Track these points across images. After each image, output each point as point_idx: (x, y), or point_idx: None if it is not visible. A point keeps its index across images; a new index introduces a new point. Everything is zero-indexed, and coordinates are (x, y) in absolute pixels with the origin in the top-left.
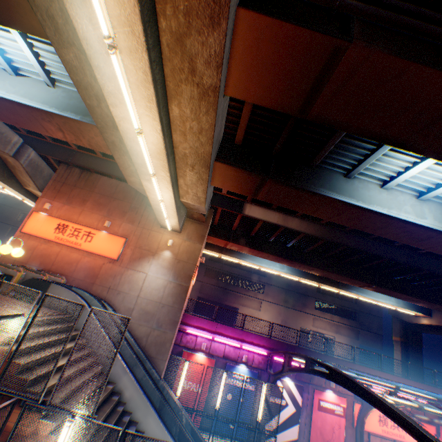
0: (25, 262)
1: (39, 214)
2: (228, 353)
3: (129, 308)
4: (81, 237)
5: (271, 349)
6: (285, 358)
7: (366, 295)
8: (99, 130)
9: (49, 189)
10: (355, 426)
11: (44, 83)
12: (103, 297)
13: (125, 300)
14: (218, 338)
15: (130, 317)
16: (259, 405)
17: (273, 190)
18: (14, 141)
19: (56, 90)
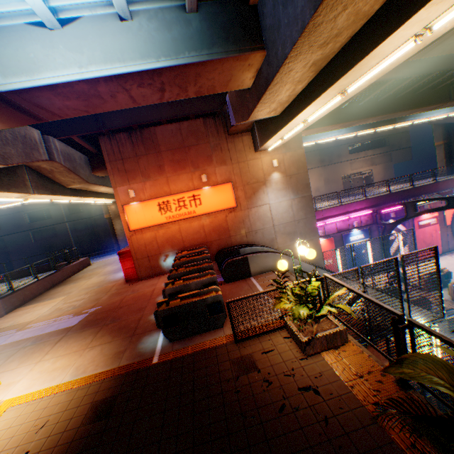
0: (158, 253)
1: (130, 207)
2: (340, 227)
3: (272, 239)
4: (189, 205)
5: (371, 207)
6: (407, 208)
7: (422, 117)
8: (283, 62)
9: (113, 176)
10: (449, 225)
11: (108, 18)
12: (245, 242)
13: (264, 235)
14: (329, 222)
15: (434, 246)
16: (399, 249)
17: (451, 38)
18: (37, 139)
19: (136, 21)
